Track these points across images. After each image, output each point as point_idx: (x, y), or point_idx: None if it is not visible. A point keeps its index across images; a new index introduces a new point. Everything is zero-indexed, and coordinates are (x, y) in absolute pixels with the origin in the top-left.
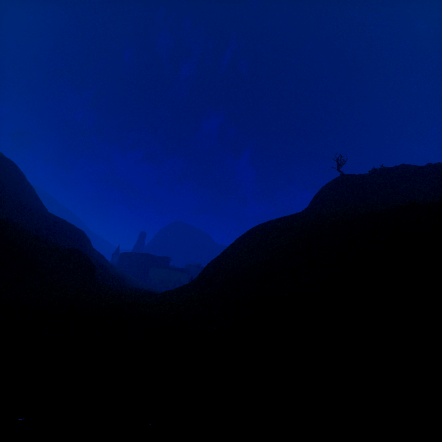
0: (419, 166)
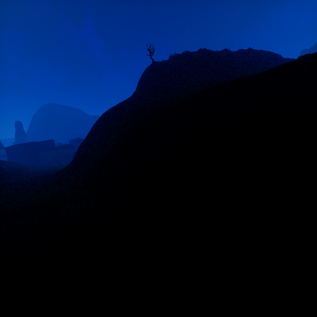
0: (194, 53)
